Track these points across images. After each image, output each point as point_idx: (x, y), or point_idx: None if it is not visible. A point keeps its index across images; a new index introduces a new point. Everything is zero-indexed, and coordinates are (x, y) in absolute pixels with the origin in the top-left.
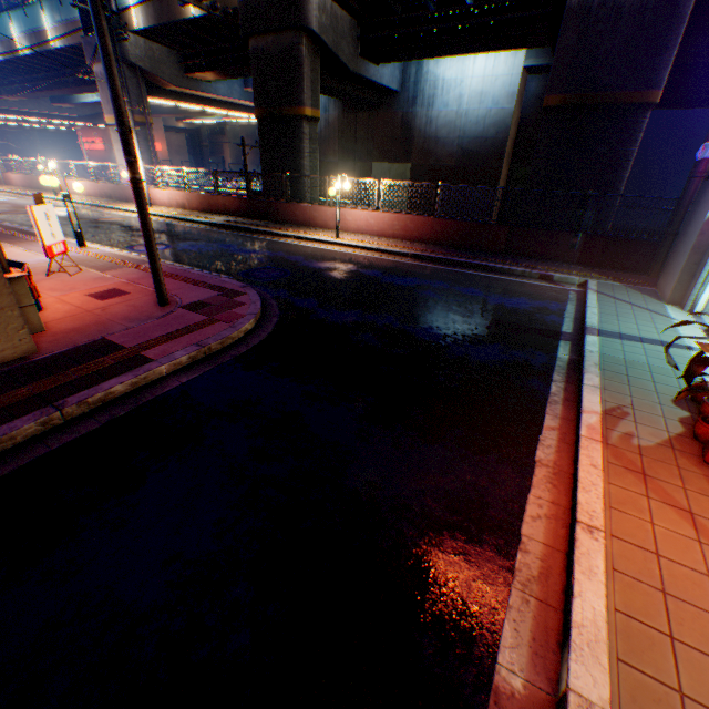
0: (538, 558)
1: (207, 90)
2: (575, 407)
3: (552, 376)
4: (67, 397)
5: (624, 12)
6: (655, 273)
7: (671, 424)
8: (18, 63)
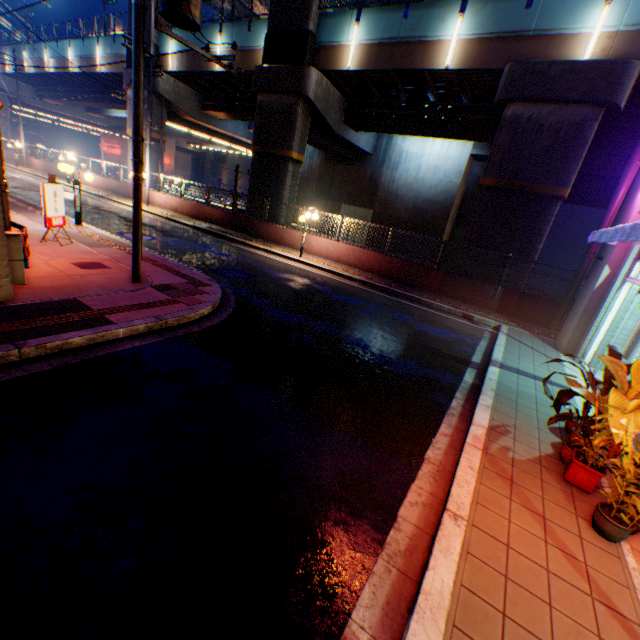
0: (408, 537)
1: (217, 125)
2: (468, 420)
3: (455, 393)
4: (28, 339)
5: (544, 129)
6: (555, 327)
7: (544, 446)
8: (66, 77)
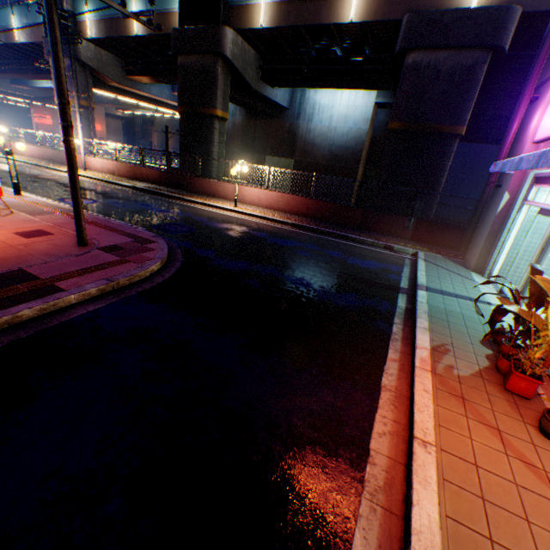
0: (384, 470)
1: (143, 89)
2: (411, 343)
3: (393, 319)
4: None
5: (441, 73)
6: (463, 249)
7: (480, 359)
8: None
